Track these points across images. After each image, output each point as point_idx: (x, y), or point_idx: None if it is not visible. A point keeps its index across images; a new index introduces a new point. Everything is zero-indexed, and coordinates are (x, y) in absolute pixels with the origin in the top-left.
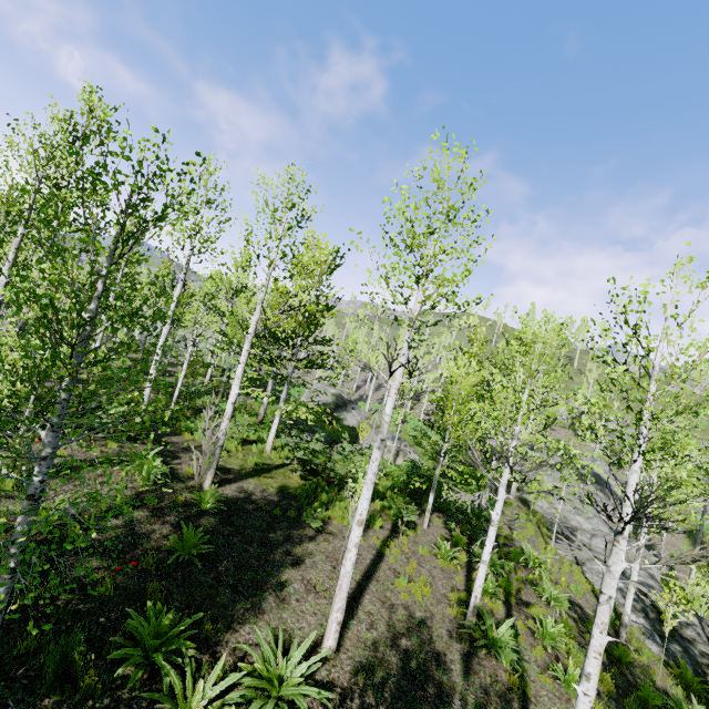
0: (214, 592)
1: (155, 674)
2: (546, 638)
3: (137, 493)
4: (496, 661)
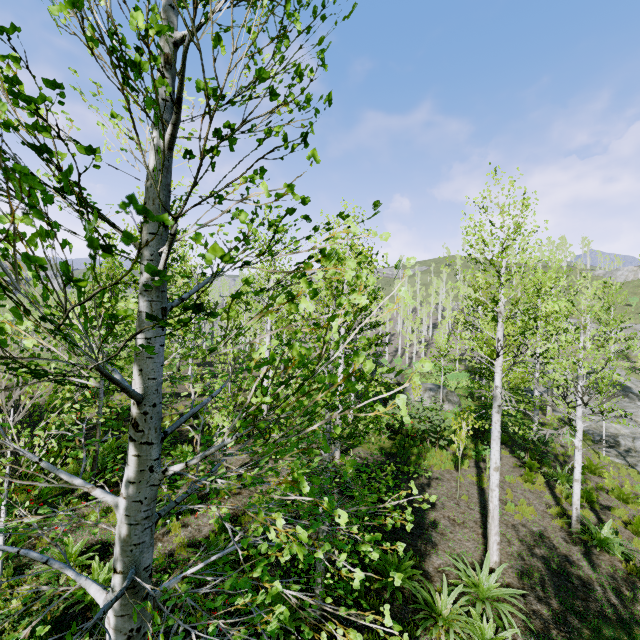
0: (397, 535)
1: (402, 594)
2: (638, 532)
3: None
4: (609, 555)
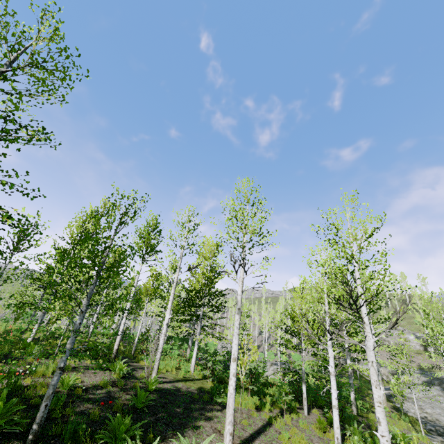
0: (155, 424)
1: None
2: None
3: (113, 381)
4: None
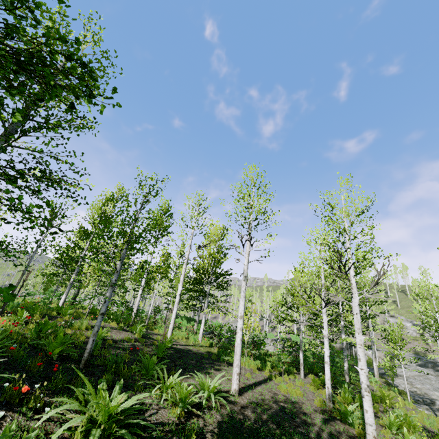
0: (174, 367)
1: (150, 381)
2: (392, 427)
3: (135, 338)
4: (349, 427)
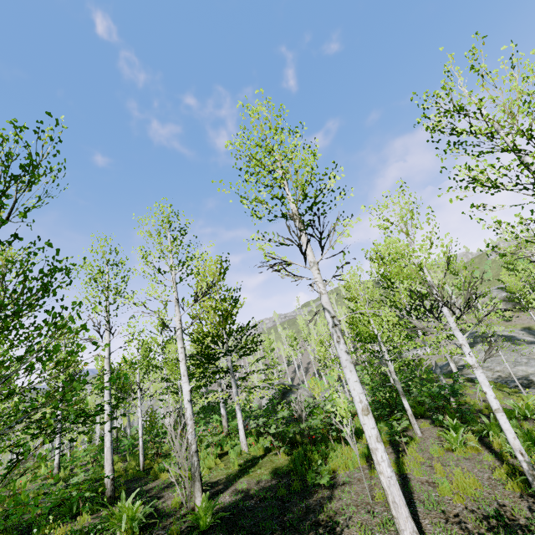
0: None
1: None
2: None
3: None
4: None
